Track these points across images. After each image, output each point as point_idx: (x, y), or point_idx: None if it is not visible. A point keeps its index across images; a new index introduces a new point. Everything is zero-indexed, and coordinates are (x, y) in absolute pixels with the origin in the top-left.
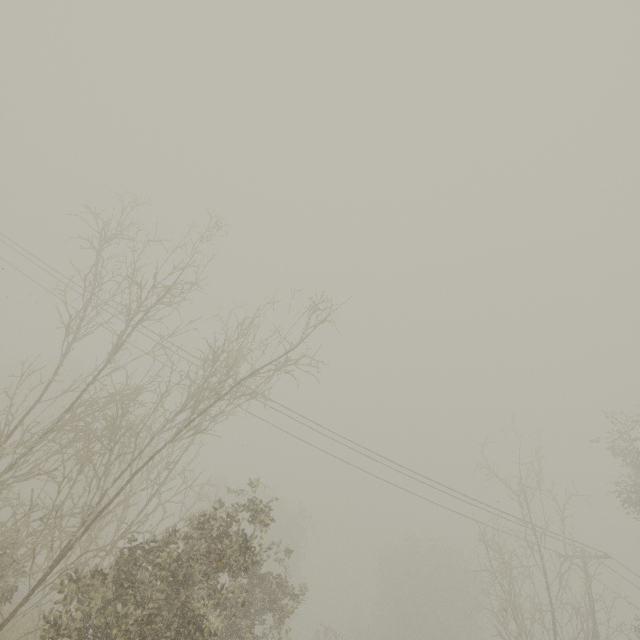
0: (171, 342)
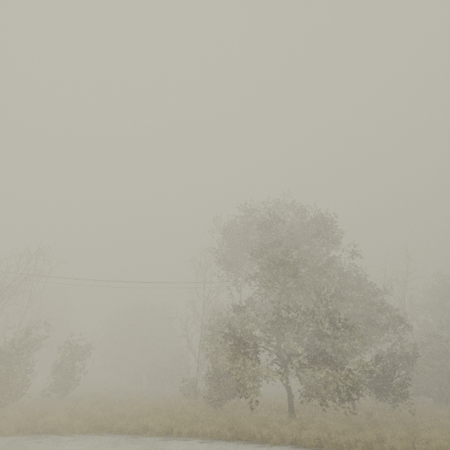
0: None
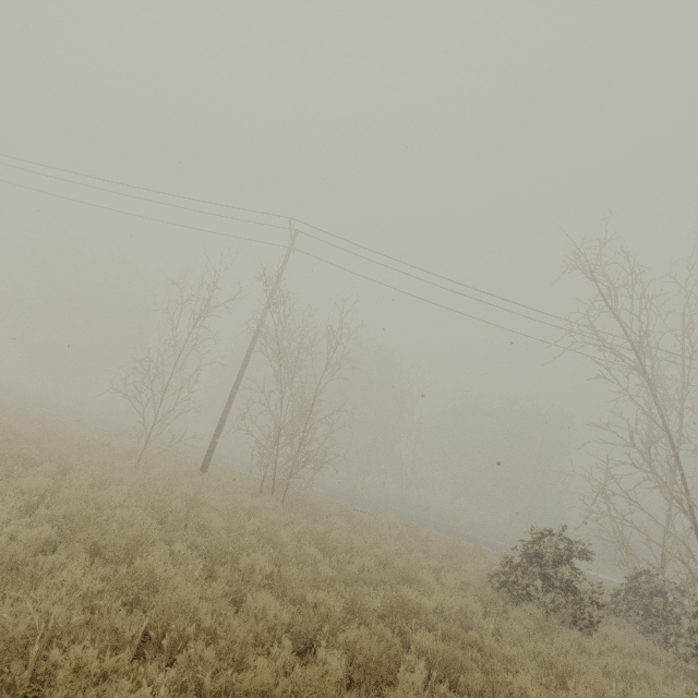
0: (607, 333)
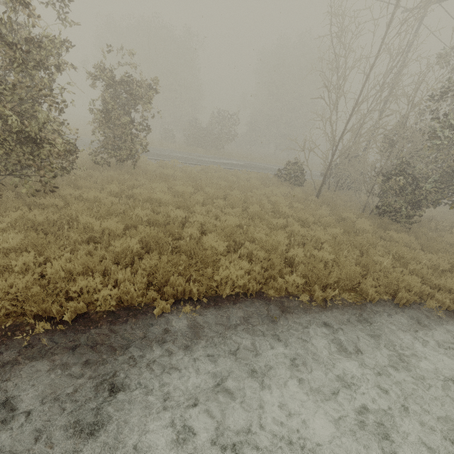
0: None
